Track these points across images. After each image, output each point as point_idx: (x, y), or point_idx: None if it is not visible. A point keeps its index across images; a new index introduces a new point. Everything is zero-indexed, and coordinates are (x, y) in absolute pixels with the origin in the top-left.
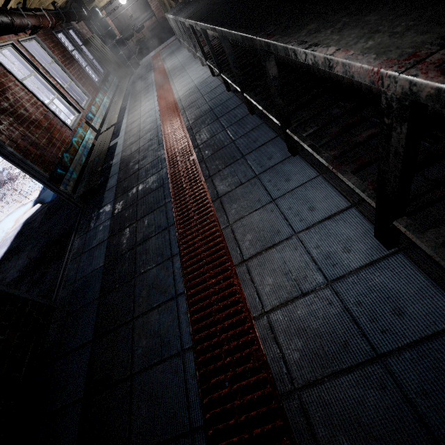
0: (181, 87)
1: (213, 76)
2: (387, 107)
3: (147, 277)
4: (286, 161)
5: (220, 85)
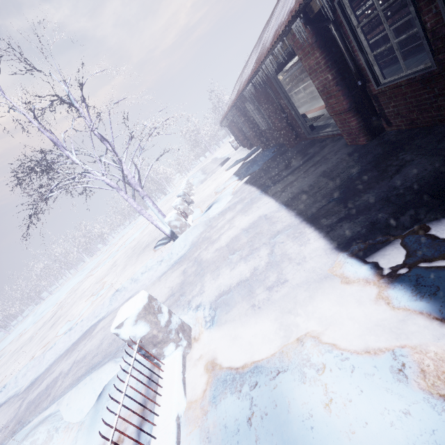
0: None
1: None
2: None
3: None
4: None
5: None
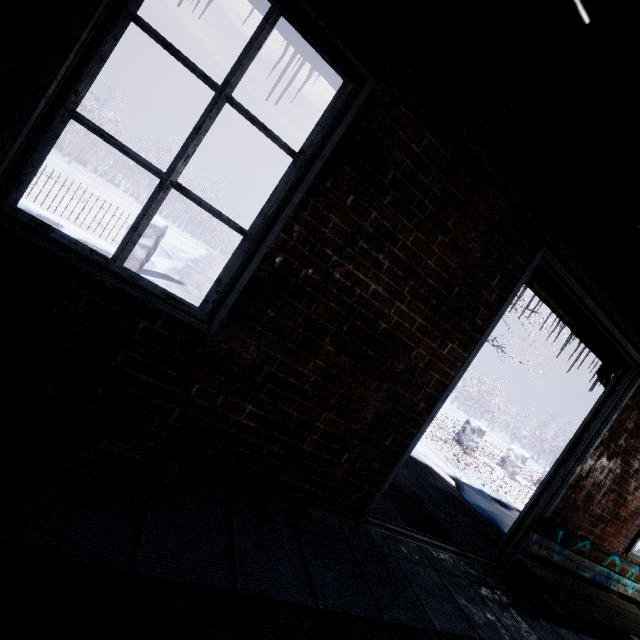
0: None
1: None
2: None
3: None
4: None
5: None
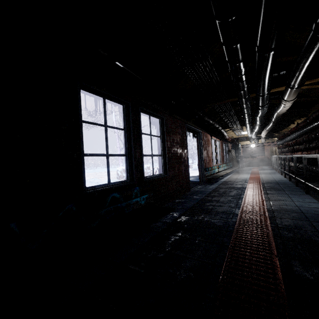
0: (264, 176)
1: (284, 177)
2: (318, 160)
3: (229, 195)
4: (302, 194)
5: (286, 180)
